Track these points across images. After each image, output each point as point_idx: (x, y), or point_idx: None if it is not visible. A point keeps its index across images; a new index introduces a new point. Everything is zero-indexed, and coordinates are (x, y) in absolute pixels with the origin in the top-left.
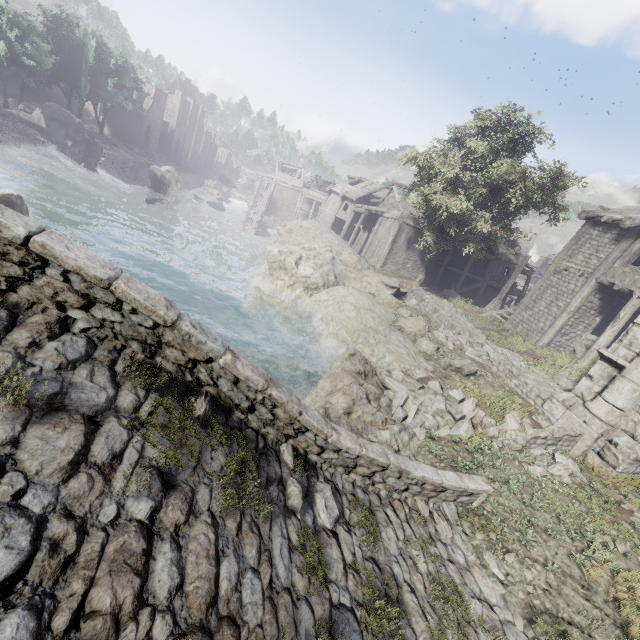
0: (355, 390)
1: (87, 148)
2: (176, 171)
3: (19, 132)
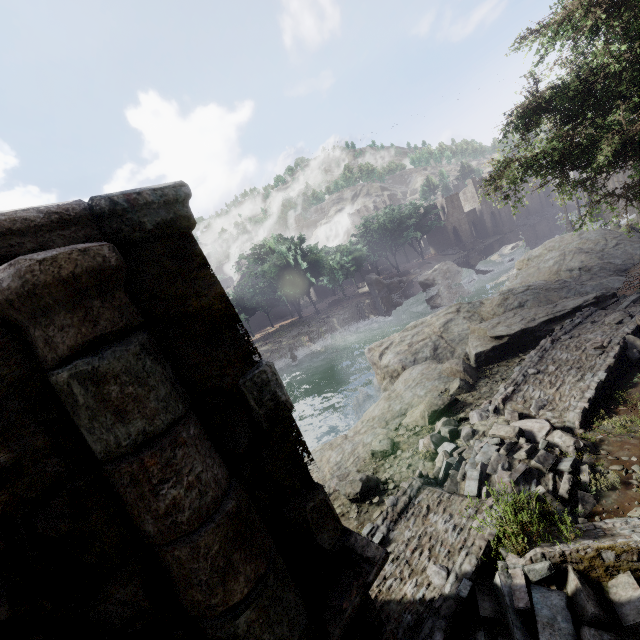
0: None
1: (388, 289)
2: (450, 262)
3: (349, 307)
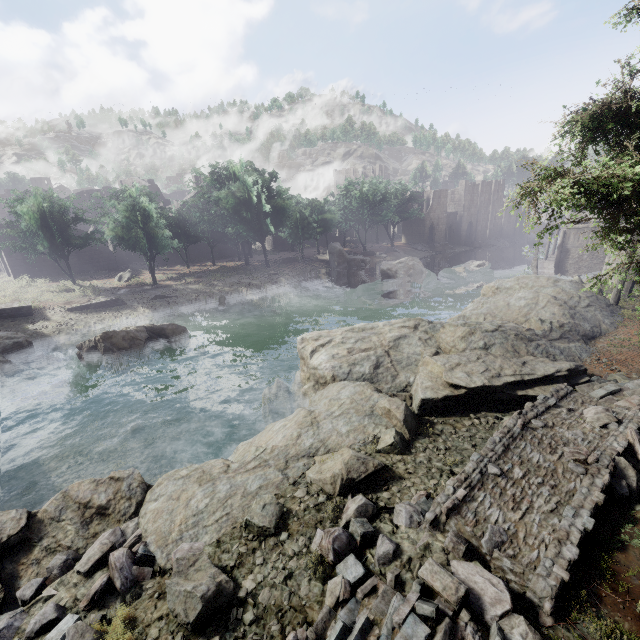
0: (6, 517)
1: (348, 265)
2: (417, 259)
3: (302, 270)
